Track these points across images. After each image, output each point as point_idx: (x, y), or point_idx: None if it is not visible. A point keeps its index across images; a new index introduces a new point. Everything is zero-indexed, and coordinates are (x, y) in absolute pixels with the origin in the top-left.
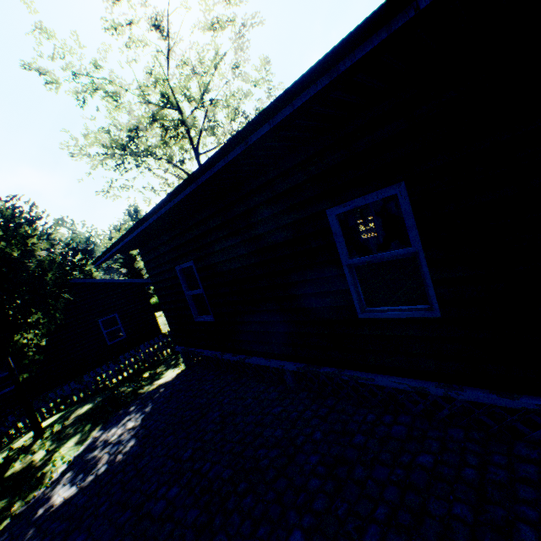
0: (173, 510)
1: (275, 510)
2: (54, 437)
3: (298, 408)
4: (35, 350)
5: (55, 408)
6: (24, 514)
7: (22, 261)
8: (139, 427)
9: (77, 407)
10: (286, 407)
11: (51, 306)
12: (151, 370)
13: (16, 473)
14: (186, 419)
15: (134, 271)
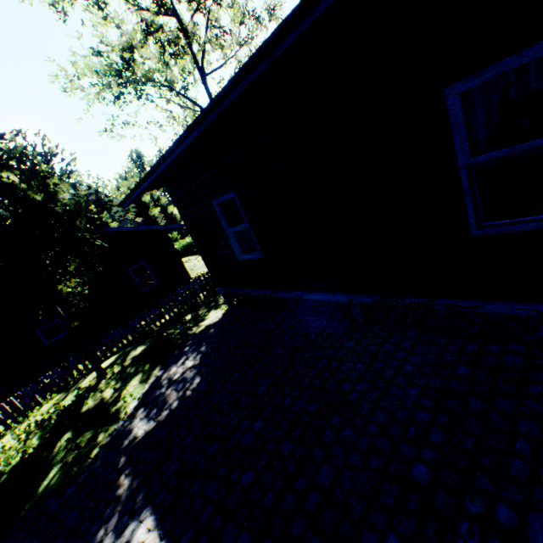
0: (264, 442)
1: (383, 444)
2: (117, 377)
3: (375, 342)
4: (80, 299)
5: (108, 351)
6: (111, 444)
7: (47, 206)
8: (200, 365)
9: (130, 350)
10: (359, 341)
11: (87, 253)
12: (192, 313)
13: (91, 409)
14: (248, 357)
15: (150, 220)
